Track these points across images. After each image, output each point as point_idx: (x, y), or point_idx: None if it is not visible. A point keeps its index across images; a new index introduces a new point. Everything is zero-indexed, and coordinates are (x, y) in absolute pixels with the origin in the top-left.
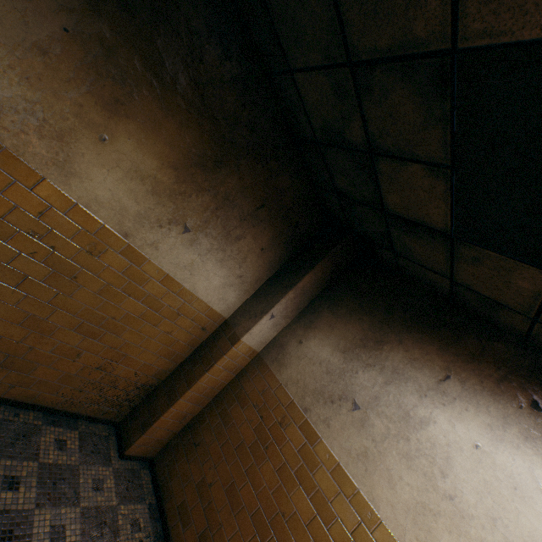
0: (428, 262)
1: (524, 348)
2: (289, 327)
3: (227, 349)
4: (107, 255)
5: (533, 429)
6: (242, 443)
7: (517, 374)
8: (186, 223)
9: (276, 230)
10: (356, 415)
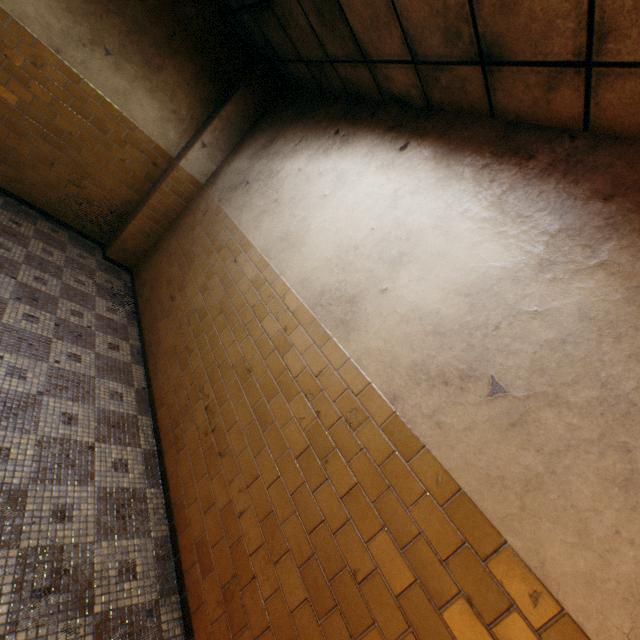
0: (289, 51)
1: (347, 102)
2: (225, 160)
3: (170, 174)
4: (48, 70)
5: (329, 146)
6: (182, 236)
7: (336, 120)
8: (106, 46)
9: (197, 65)
10: (246, 188)
